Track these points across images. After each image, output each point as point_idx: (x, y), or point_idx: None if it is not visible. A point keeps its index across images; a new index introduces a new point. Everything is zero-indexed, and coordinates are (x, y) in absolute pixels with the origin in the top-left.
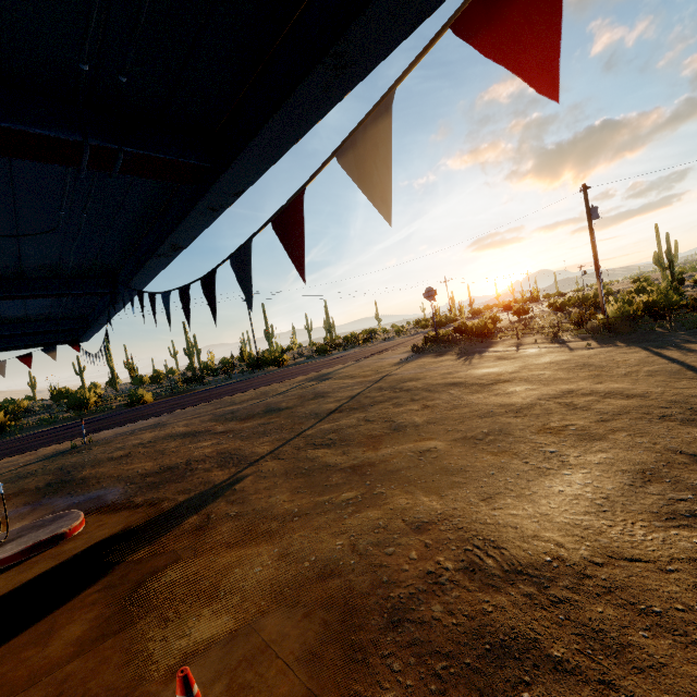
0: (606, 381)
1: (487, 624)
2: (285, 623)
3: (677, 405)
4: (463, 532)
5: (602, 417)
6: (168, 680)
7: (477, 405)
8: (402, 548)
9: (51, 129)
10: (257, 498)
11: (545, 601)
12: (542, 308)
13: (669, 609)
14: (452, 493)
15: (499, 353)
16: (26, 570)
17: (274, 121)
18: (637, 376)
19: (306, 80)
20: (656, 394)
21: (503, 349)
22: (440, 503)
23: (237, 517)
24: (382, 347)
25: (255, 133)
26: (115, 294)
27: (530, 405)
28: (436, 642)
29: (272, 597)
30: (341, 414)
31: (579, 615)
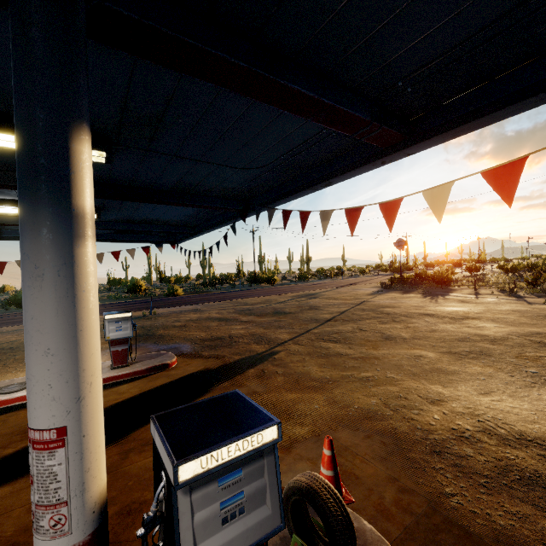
0: None
1: (513, 465)
2: (353, 438)
3: None
4: (472, 410)
5: None
6: (284, 452)
7: (453, 332)
8: (425, 412)
9: (362, 113)
10: (294, 365)
11: None
12: (491, 269)
13: None
14: (453, 386)
15: (460, 297)
16: (153, 380)
17: (487, 116)
18: None
19: (533, 96)
20: None
21: (463, 295)
22: (445, 390)
23: (285, 375)
24: (352, 281)
25: (468, 122)
26: (248, 211)
27: (503, 338)
28: (474, 467)
29: (336, 423)
30: (336, 322)
31: None
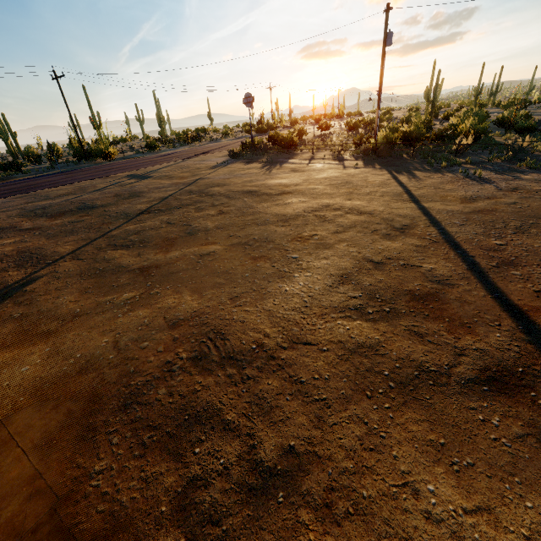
0: (353, 199)
1: (193, 401)
2: (34, 416)
3: (386, 222)
4: (205, 327)
5: (338, 229)
6: None
7: (259, 214)
8: (155, 342)
9: None
10: (45, 299)
11: (238, 379)
12: (342, 125)
13: (310, 379)
14: (211, 293)
15: (294, 165)
16: None
17: None
18: (375, 195)
19: None
20: (378, 212)
21: (299, 161)
22: (199, 302)
23: (21, 319)
24: (207, 149)
25: None
26: None
27: (296, 216)
28: (151, 418)
29: (31, 393)
30: (149, 215)
31: (256, 388)
